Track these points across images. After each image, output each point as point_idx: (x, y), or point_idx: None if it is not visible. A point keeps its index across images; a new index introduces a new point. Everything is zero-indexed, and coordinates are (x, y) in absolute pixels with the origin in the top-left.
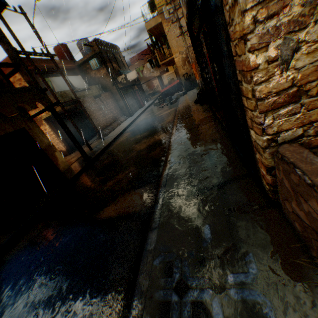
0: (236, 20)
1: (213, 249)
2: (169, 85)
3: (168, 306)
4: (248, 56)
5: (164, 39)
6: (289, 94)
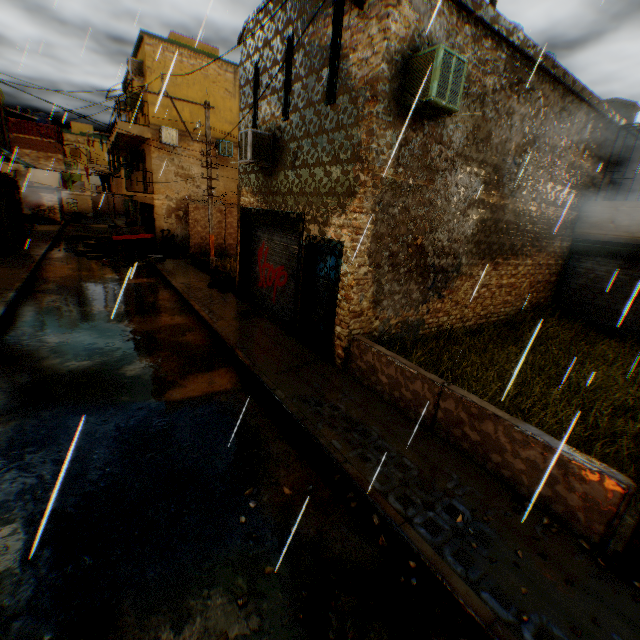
0: (350, 279)
1: (325, 390)
2: (134, 235)
3: (318, 411)
4: (351, 294)
5: (133, 154)
6: (359, 313)
